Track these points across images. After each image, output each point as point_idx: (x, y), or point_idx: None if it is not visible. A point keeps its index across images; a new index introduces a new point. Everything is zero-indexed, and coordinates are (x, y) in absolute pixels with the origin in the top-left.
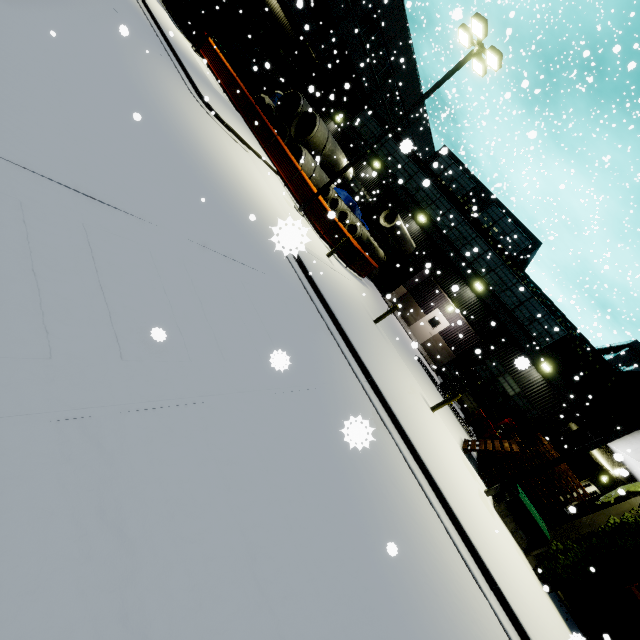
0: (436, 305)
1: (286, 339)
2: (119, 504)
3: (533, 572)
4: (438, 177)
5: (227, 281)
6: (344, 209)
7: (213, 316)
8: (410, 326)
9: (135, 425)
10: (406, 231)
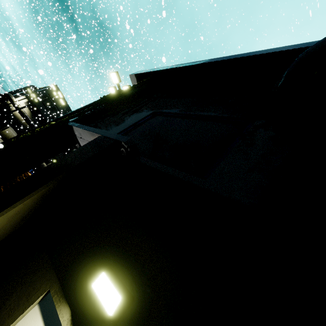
0: None
1: None
2: None
3: None
4: None
5: None
6: None
7: None
8: None
9: None
10: (45, 164)
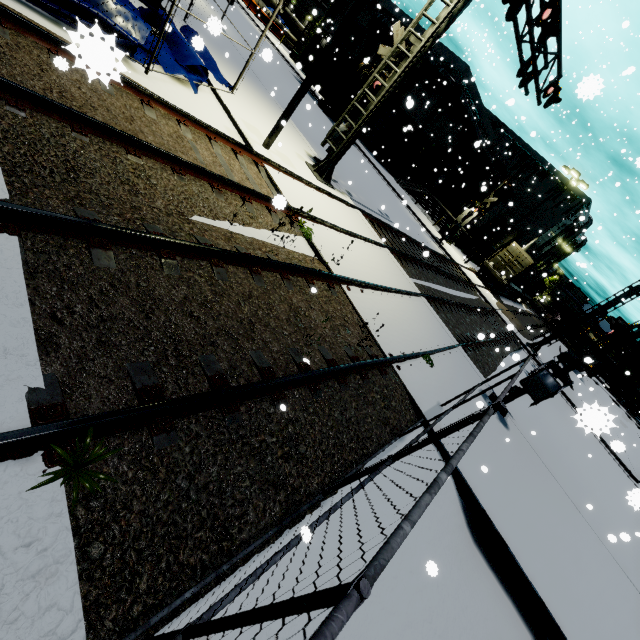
0: None
1: None
2: None
3: (294, 62)
4: (324, 2)
5: None
6: (269, 13)
7: None
8: None
9: None
10: (295, 18)
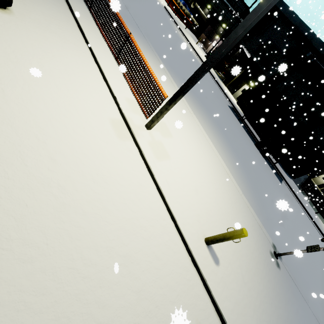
0: (214, 39)
1: (161, 10)
2: (150, 2)
3: None
4: None
5: (153, 0)
6: (181, 5)
7: (153, 1)
8: (207, 49)
9: (149, 0)
10: (201, 10)
